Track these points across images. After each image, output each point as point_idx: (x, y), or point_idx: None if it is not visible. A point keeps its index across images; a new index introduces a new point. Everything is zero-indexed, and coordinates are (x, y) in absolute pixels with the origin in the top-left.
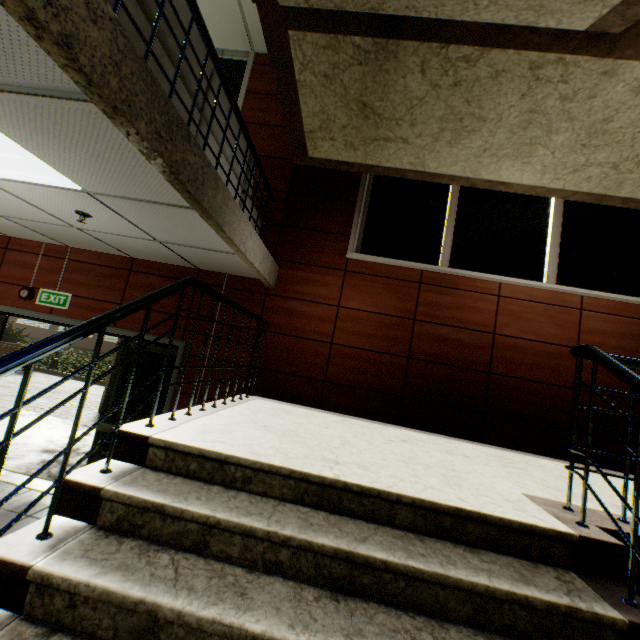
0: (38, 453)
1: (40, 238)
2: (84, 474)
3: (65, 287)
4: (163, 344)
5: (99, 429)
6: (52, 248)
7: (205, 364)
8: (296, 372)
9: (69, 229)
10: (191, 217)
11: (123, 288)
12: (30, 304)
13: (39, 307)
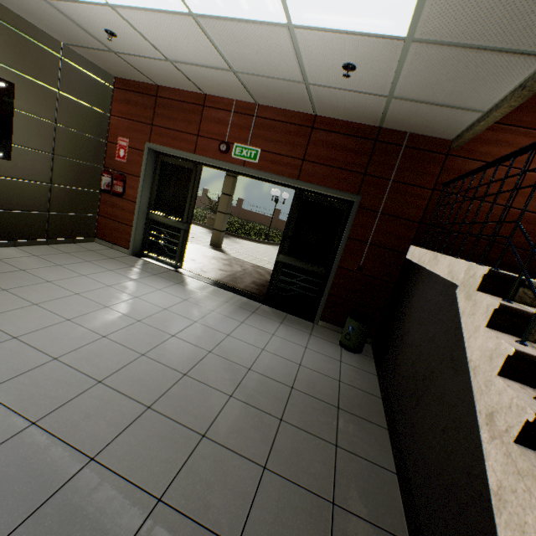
0: (218, 271)
1: (237, 95)
2: (504, 303)
3: (254, 143)
4: (332, 197)
5: (280, 260)
6: (241, 105)
7: (377, 217)
8: (465, 231)
9: (293, 85)
10: (505, 66)
11: (305, 145)
12: (226, 157)
13: (234, 160)
